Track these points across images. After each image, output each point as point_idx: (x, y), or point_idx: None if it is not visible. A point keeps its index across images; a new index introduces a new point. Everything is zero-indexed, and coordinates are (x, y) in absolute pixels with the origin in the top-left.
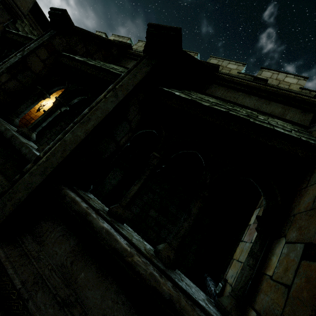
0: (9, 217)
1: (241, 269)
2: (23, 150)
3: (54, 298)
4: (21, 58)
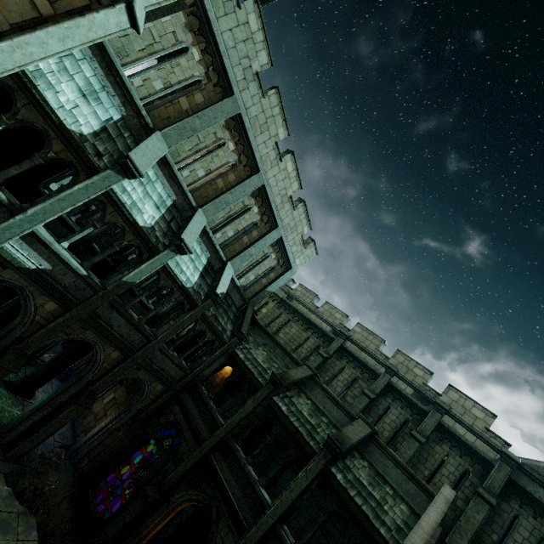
0: (261, 538)
1: None
2: (256, 487)
3: None
4: (253, 409)
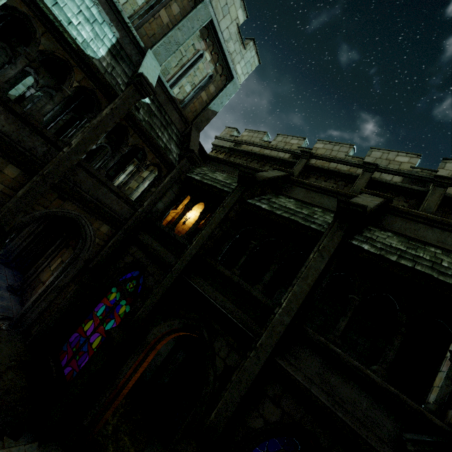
0: (279, 342)
1: (440, 387)
2: (253, 292)
3: (321, 390)
4: (226, 215)
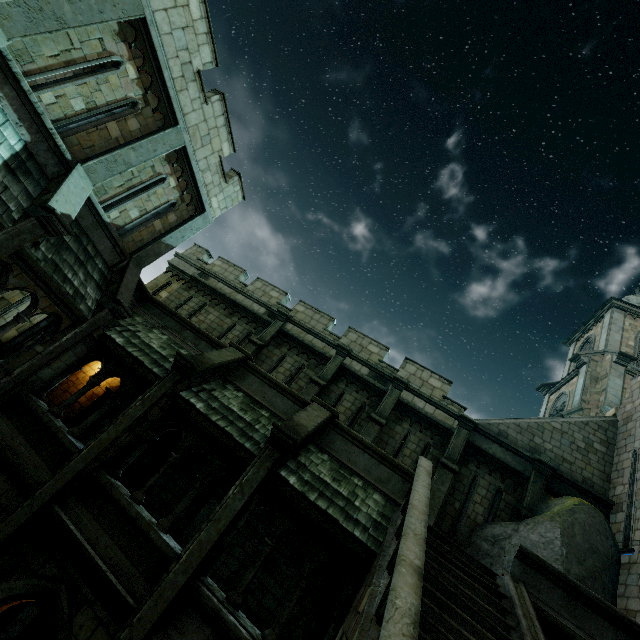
0: (164, 614)
1: None
2: (152, 534)
3: None
4: (144, 414)
